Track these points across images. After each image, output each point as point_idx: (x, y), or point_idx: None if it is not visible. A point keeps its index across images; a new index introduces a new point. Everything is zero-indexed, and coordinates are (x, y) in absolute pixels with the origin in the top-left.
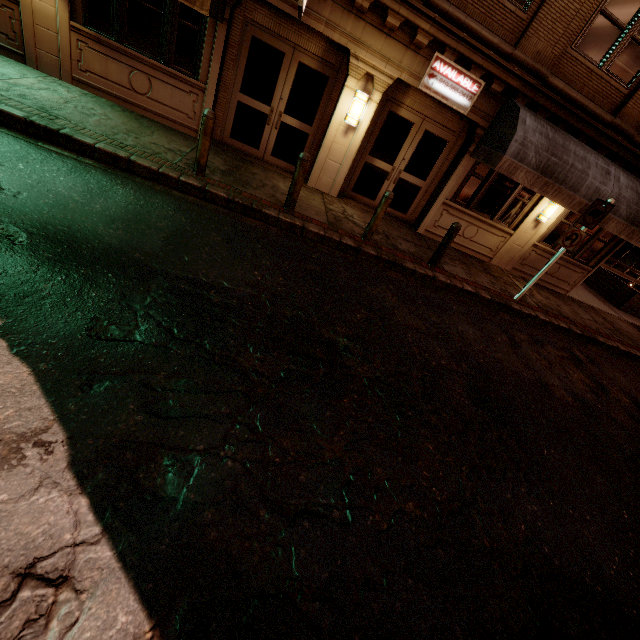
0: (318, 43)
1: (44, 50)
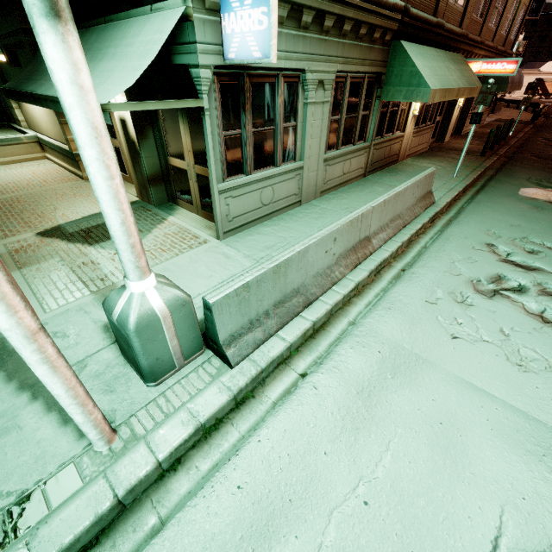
0: None
1: (403, 151)
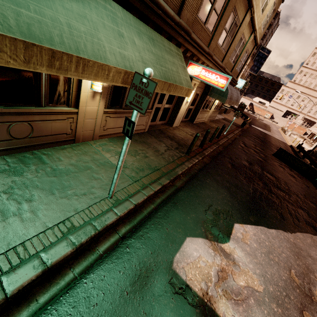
0: None
1: (86, 130)
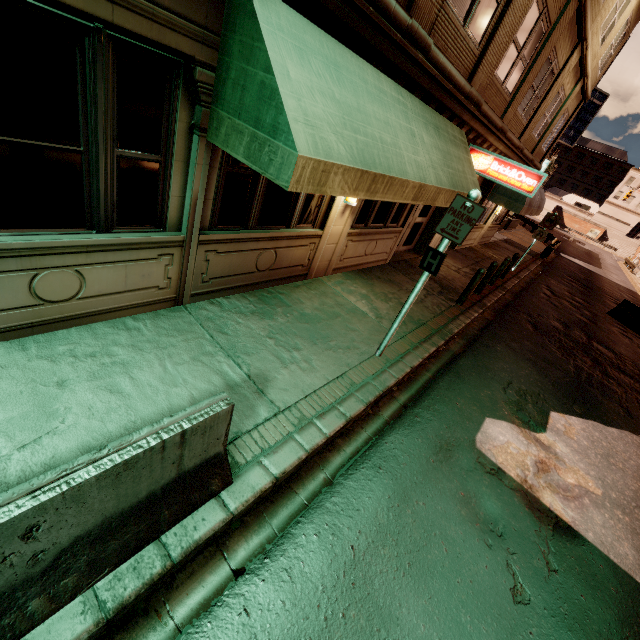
0: None
1: (322, 261)
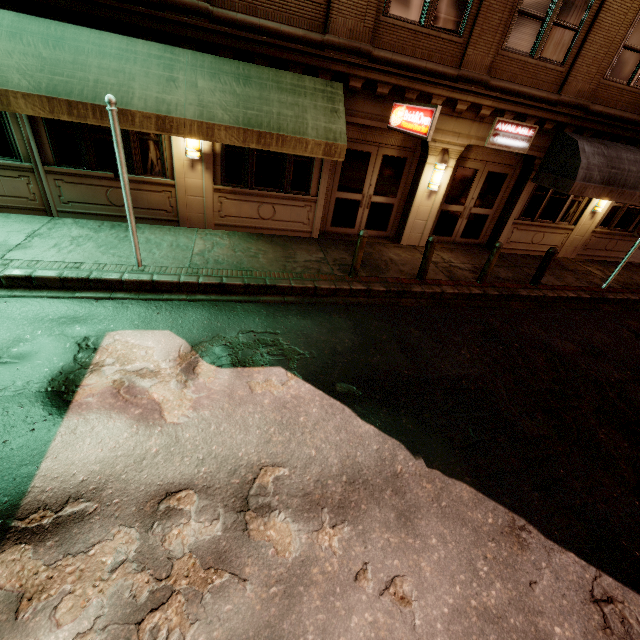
0: (397, 137)
1: (193, 212)
